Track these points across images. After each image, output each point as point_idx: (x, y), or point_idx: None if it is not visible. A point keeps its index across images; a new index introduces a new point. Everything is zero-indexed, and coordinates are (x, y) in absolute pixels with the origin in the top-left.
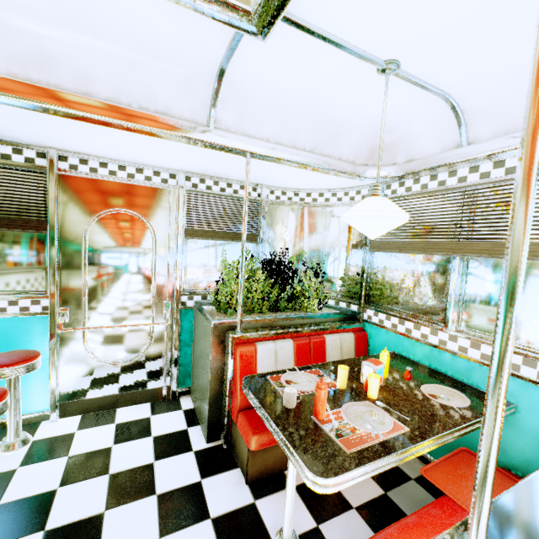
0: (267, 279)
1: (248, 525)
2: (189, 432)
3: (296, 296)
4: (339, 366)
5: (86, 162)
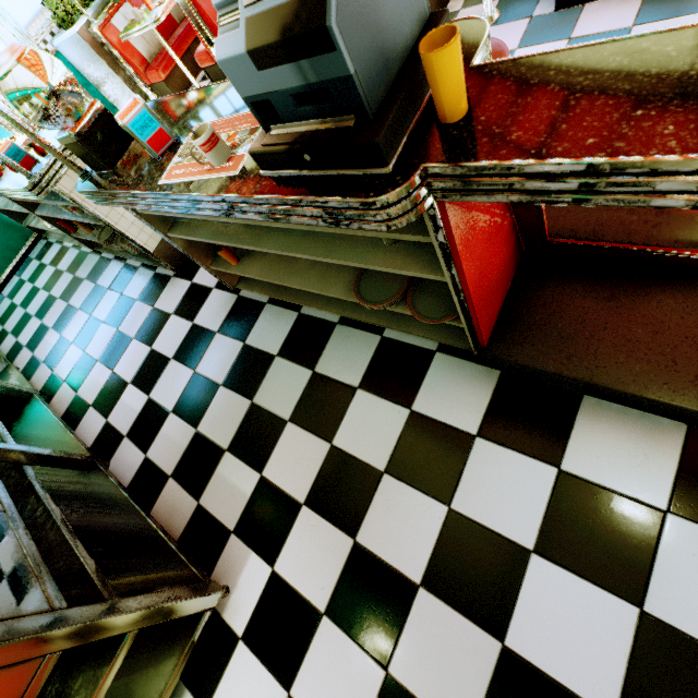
0: None
1: None
2: None
3: None
4: None
5: None
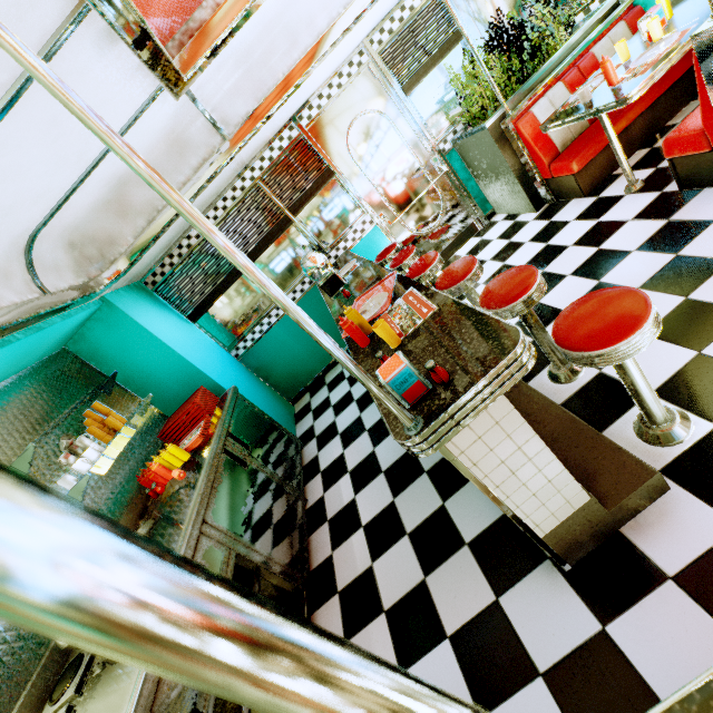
0: (500, 57)
1: (601, 204)
2: (517, 221)
3: (536, 48)
4: (616, 47)
5: (311, 106)
